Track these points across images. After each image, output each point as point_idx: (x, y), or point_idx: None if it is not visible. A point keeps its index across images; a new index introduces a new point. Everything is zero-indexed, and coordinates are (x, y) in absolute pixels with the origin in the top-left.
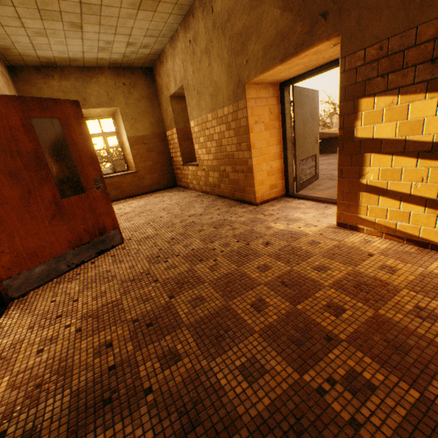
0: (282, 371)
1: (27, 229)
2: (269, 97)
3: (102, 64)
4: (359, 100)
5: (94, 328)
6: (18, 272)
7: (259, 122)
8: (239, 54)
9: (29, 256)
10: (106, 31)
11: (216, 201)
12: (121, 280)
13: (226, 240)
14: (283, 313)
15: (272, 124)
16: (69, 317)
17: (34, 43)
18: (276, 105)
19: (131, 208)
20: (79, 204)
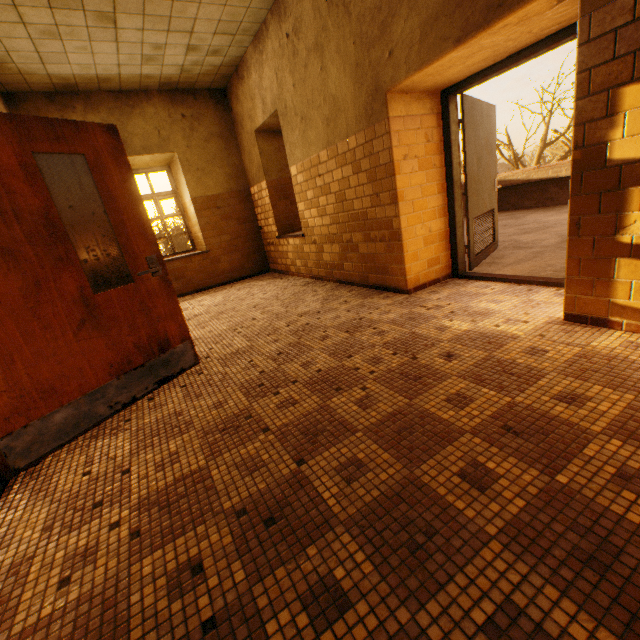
0: (588, 639)
1: (37, 348)
2: (425, 115)
3: (148, 86)
4: (620, 91)
5: (164, 530)
6: (23, 423)
7: (409, 156)
8: (377, 42)
9: (41, 394)
10: (154, 25)
11: (338, 290)
12: (203, 431)
13: (373, 352)
14: (533, 492)
15: (429, 160)
16: (116, 506)
17: (41, 51)
18: (436, 128)
19: (203, 307)
20: (123, 302)
